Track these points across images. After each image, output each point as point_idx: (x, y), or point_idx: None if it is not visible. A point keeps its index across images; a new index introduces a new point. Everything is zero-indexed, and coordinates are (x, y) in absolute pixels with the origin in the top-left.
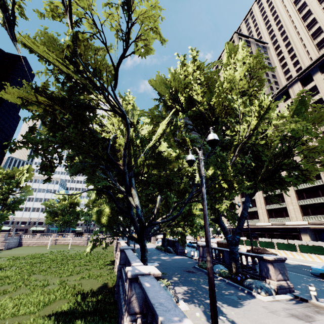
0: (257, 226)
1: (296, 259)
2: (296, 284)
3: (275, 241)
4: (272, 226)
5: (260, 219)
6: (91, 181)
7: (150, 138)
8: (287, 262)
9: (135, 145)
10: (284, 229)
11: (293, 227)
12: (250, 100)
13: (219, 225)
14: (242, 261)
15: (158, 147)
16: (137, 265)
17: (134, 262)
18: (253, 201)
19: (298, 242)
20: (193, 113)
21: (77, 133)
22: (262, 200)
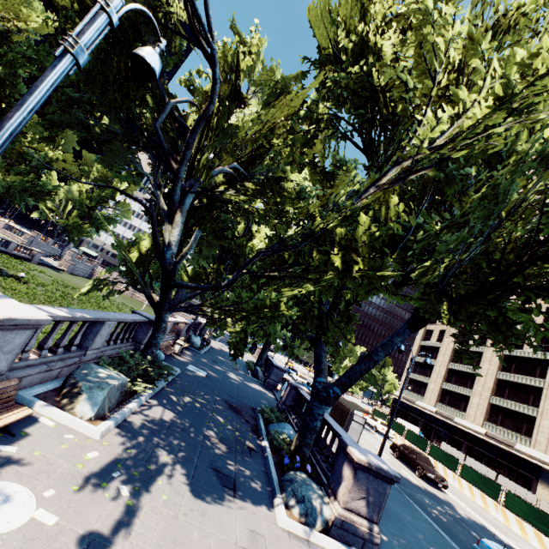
0: (454, 423)
1: (486, 513)
2: (408, 546)
3: (471, 462)
4: (485, 437)
5: (467, 414)
6: (105, 165)
7: (231, 112)
8: (455, 505)
9: (211, 127)
10: (506, 454)
11: (529, 460)
12: (498, 47)
13: (315, 352)
14: (324, 440)
15: (289, 174)
16: (46, 309)
17: (57, 309)
18: (472, 378)
19: (519, 489)
20: (351, 83)
21: (92, 51)
22: (491, 383)
